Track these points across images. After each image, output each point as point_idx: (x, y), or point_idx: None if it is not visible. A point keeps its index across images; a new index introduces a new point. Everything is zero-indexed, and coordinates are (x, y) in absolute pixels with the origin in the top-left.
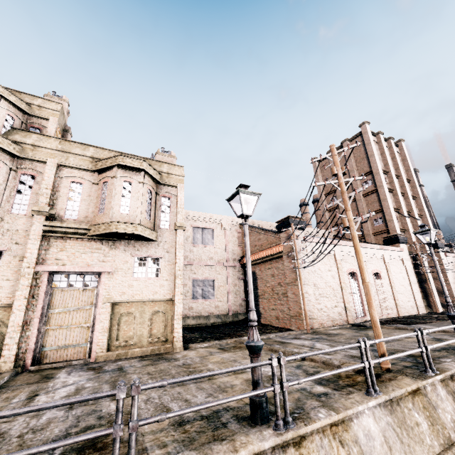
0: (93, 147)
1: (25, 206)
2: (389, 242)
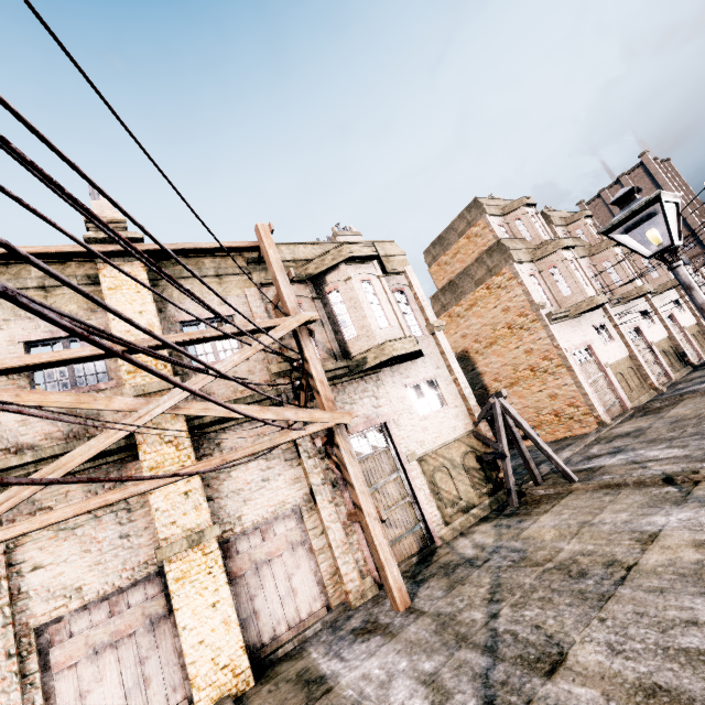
0: None
1: None
2: None
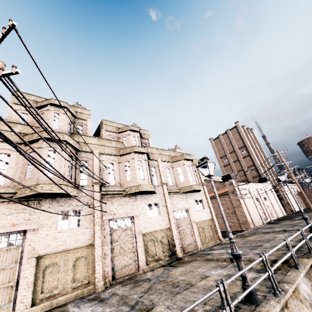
0: (166, 150)
1: (156, 182)
2: (262, 181)
